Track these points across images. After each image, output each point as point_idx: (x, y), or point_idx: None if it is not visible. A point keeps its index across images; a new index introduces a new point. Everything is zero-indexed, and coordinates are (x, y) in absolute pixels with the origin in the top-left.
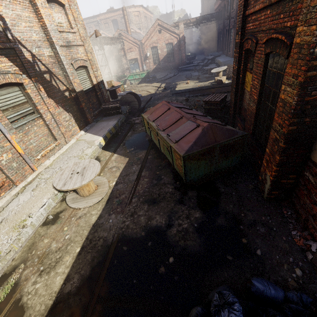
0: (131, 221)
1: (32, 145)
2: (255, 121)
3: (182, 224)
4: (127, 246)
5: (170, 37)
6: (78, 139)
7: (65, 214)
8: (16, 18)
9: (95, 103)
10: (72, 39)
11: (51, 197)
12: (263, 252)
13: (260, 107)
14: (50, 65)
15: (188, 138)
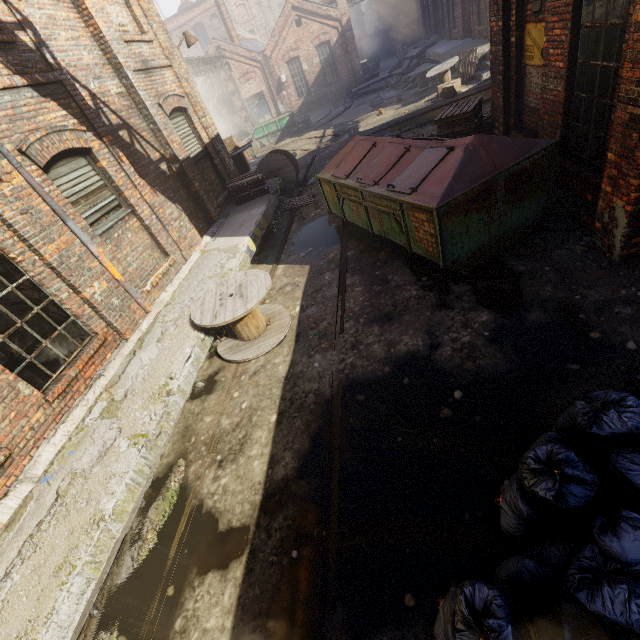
0: (355, 356)
1: (131, 267)
2: (566, 117)
3: (458, 338)
4: (364, 395)
5: (322, 29)
6: (204, 251)
7: (225, 374)
8: (49, 23)
9: (215, 182)
10: (149, 55)
11: (197, 344)
12: (639, 344)
13: (573, 82)
14: (124, 112)
15: (438, 176)
